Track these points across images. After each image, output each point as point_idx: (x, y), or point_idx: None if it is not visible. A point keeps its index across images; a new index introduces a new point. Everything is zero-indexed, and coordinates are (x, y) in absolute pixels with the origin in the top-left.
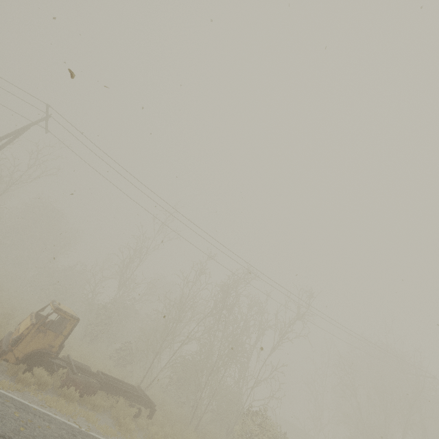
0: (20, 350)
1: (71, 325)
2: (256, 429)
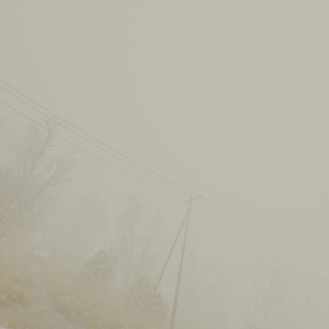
0: None
1: None
2: None
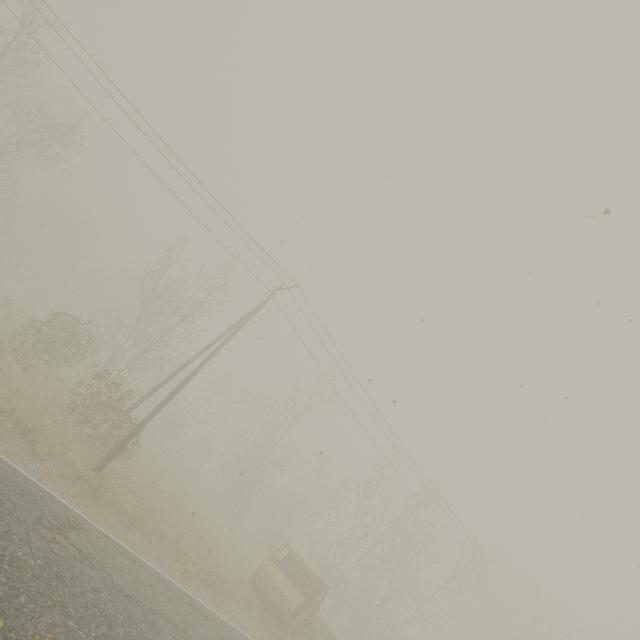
0: (294, 623)
1: (324, 594)
2: None
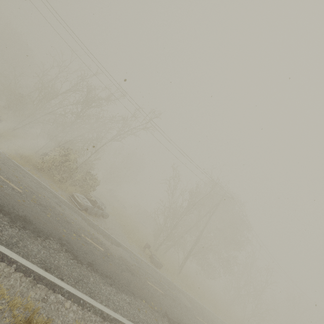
0: None
1: None
2: (58, 151)
